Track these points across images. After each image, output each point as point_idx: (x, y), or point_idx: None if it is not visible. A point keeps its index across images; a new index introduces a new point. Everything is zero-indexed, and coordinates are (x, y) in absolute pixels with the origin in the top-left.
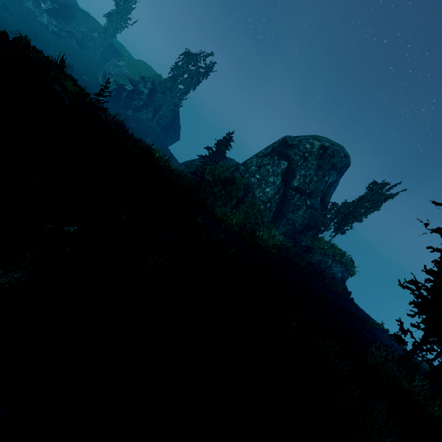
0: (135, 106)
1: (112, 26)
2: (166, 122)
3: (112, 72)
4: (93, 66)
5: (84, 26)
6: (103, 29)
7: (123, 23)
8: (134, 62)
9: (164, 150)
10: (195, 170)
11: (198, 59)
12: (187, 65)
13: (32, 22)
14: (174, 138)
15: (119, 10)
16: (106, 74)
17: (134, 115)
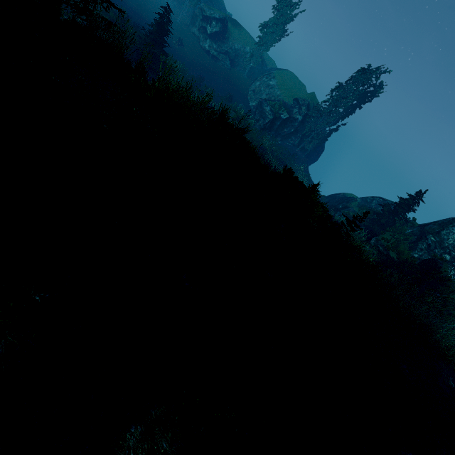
0: (284, 134)
1: (266, 39)
2: (312, 148)
3: (264, 94)
4: (243, 87)
5: (238, 42)
6: (256, 43)
7: (279, 33)
8: (284, 77)
9: (308, 182)
10: (376, 242)
11: (371, 77)
12: (355, 84)
13: (197, 49)
14: (313, 160)
15: (278, 19)
16: (262, 102)
17: (281, 143)
